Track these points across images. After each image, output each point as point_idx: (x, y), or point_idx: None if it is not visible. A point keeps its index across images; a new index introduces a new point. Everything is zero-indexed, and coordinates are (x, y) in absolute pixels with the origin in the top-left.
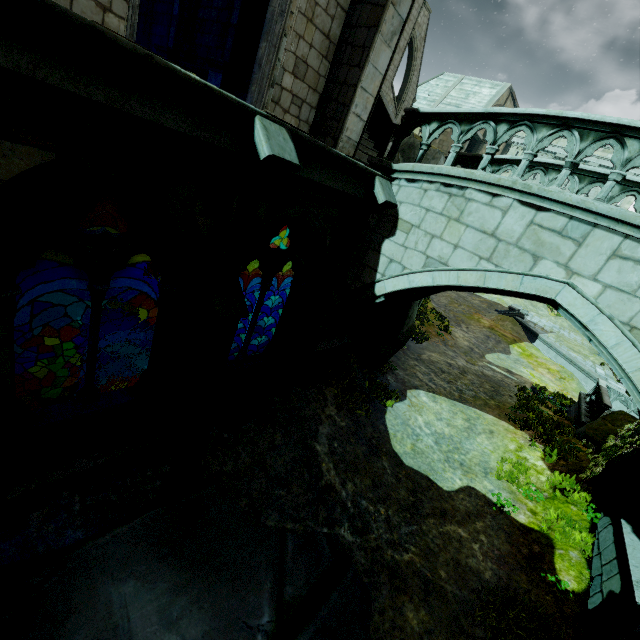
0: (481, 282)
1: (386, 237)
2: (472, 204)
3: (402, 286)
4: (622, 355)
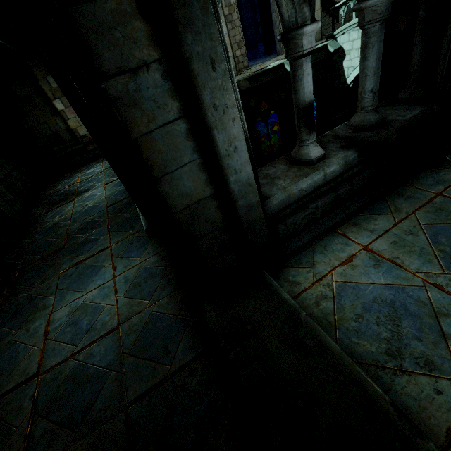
0: None
1: (343, 60)
2: None
3: (355, 74)
4: None
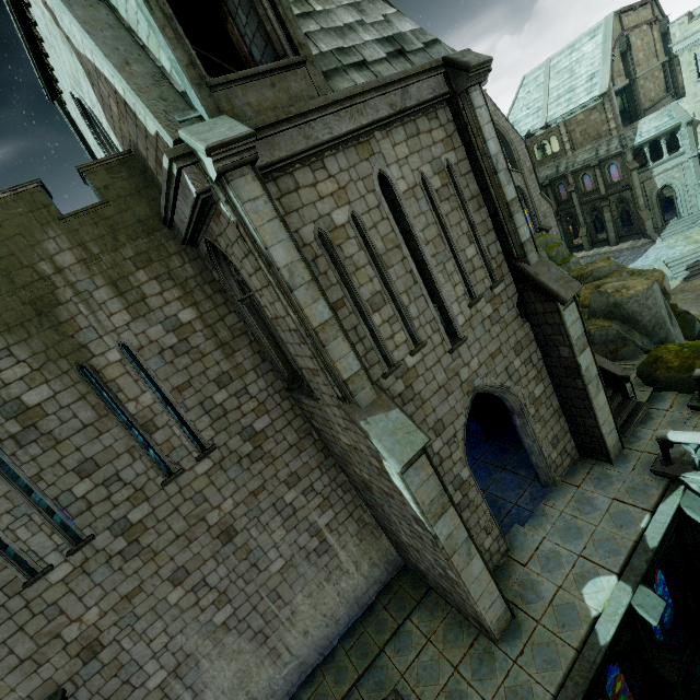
0: None
1: None
2: None
3: None
4: None
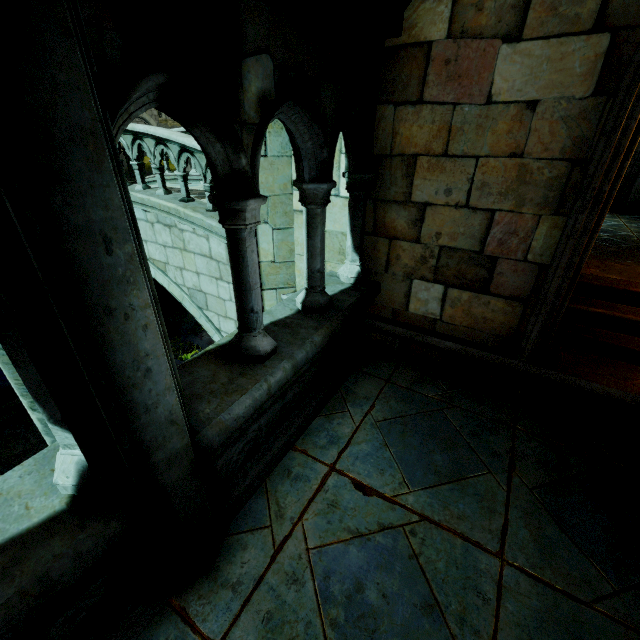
0: None
1: None
2: None
3: None
4: (160, 279)
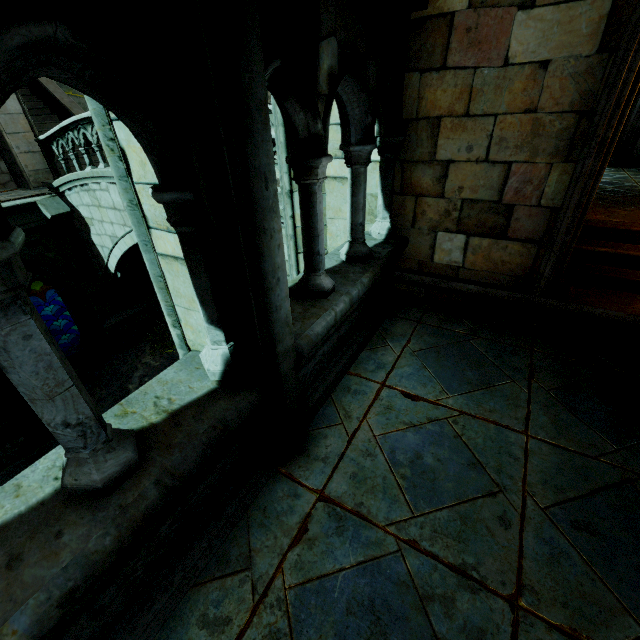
0: (133, 241)
1: (89, 233)
2: (97, 193)
3: (116, 261)
4: None
